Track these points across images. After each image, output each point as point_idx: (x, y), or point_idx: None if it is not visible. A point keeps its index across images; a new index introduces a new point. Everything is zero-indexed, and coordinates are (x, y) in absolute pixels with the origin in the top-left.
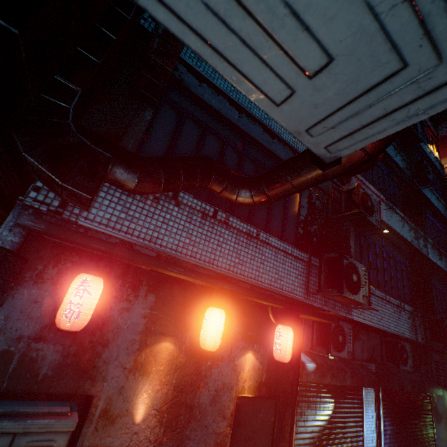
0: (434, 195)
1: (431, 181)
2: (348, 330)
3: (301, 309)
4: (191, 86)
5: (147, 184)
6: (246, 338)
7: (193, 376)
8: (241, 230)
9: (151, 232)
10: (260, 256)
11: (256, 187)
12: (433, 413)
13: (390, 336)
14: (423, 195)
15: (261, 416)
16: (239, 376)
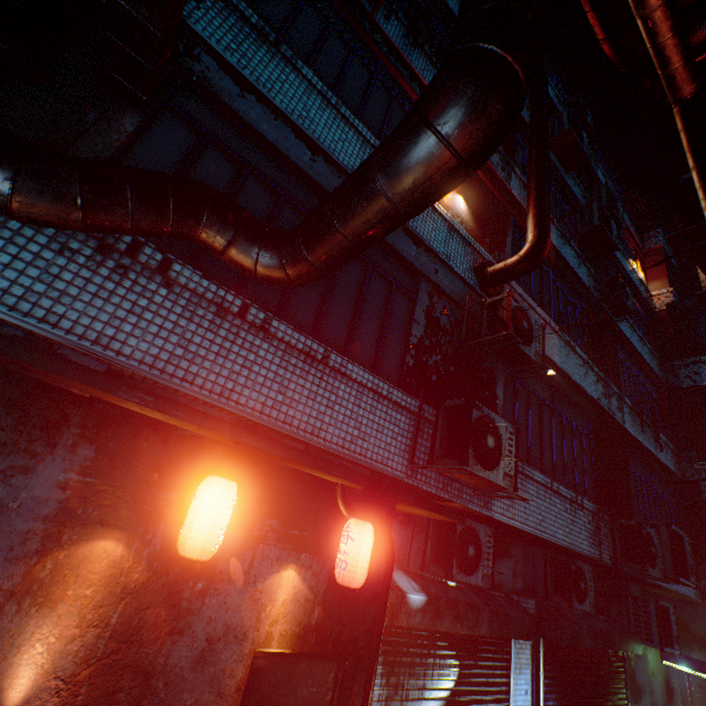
0: (636, 333)
1: (631, 309)
2: (486, 538)
3: (394, 491)
4: (224, 94)
5: (38, 199)
6: (287, 541)
7: (160, 611)
8: (294, 345)
9: (100, 326)
10: (327, 395)
11: (289, 244)
12: (628, 686)
13: (559, 552)
14: (619, 332)
15: (306, 692)
16: (264, 613)
